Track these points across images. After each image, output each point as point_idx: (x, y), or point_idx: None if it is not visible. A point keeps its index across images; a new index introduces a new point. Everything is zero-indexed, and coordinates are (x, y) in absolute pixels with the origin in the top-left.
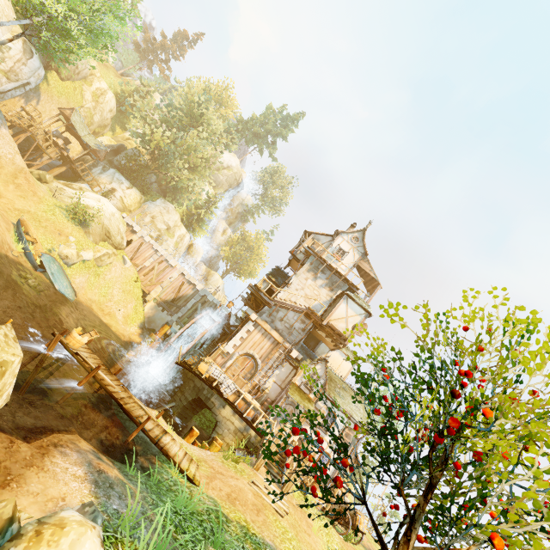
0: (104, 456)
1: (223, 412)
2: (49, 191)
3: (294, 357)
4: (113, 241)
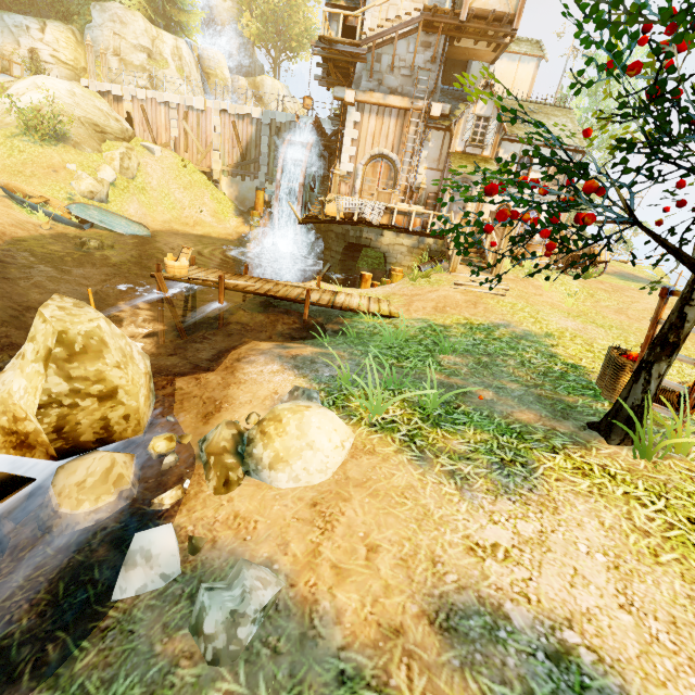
0: (291, 344)
1: (384, 240)
2: None
3: (438, 115)
4: (113, 134)
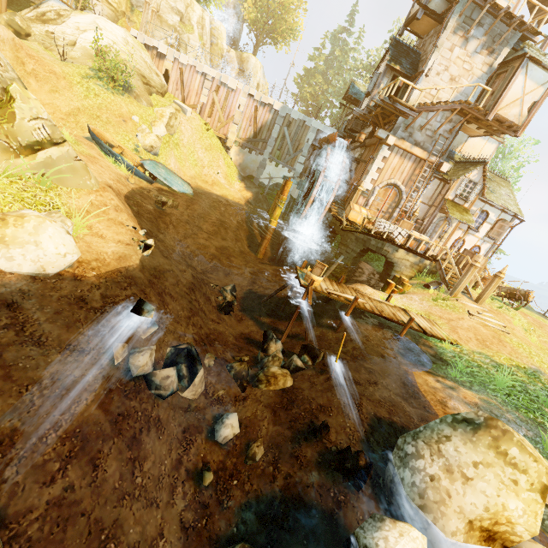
0: (437, 377)
1: (397, 255)
2: (46, 50)
3: (445, 171)
4: (156, 88)
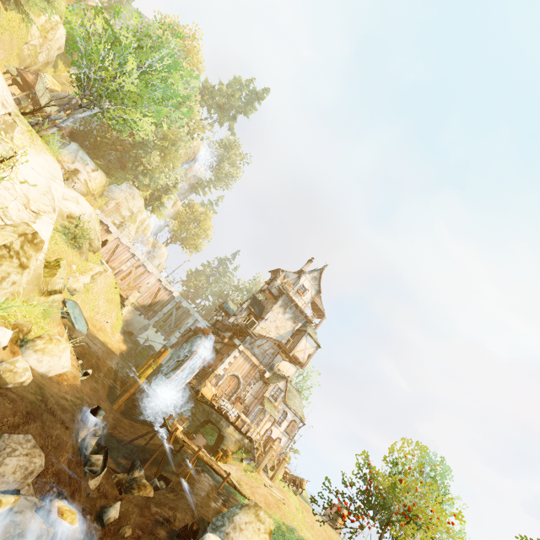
0: None
1: (228, 430)
2: None
3: (267, 377)
4: (94, 248)
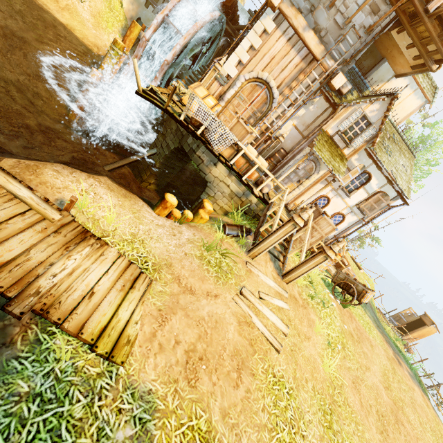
0: None
1: (215, 171)
2: None
3: (336, 87)
4: None
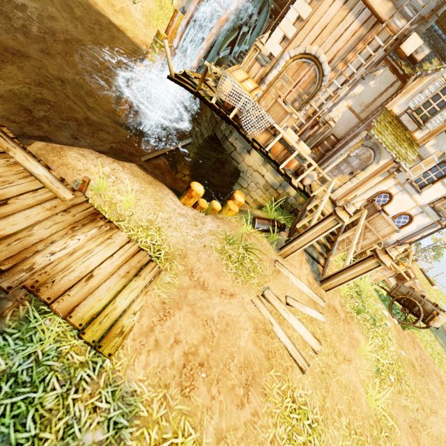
0: None
1: (248, 159)
2: None
3: (408, 52)
4: None
